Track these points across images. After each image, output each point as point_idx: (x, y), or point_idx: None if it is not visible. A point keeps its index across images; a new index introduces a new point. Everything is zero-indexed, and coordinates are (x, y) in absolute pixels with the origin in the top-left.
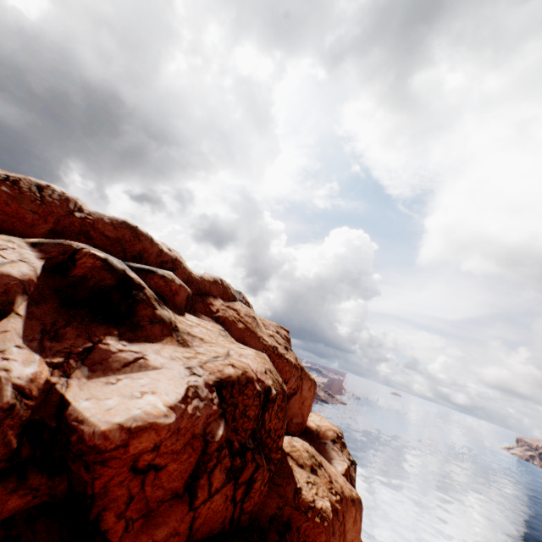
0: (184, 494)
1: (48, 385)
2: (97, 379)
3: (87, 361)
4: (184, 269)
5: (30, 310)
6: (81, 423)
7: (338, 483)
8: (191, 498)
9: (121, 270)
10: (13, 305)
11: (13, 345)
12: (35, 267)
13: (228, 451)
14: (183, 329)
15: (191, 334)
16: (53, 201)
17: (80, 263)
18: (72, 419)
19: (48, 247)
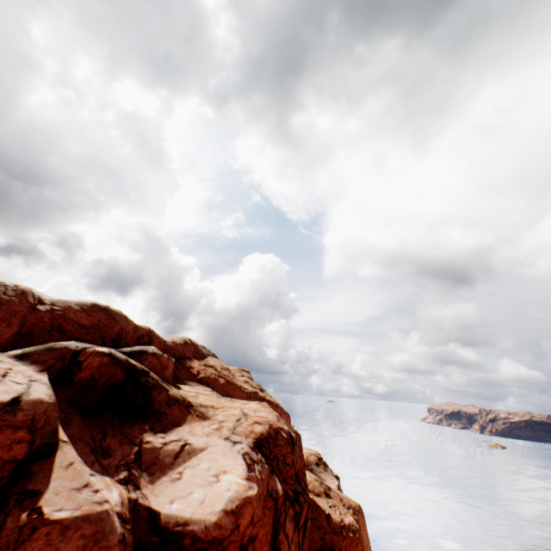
0: None
1: (131, 503)
2: (161, 480)
3: (143, 466)
4: (159, 339)
5: (68, 432)
6: (186, 524)
7: (345, 498)
8: None
9: (125, 360)
10: (57, 433)
11: (88, 475)
12: (46, 383)
13: (288, 501)
14: (194, 402)
15: (203, 404)
16: (11, 299)
17: (86, 365)
18: (172, 526)
19: (39, 356)
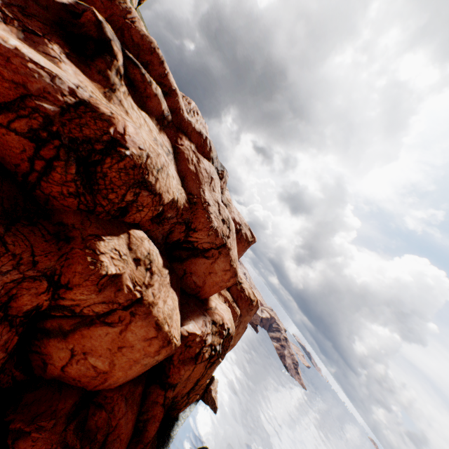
0: None
1: None
2: (21, 41)
3: (28, 35)
4: (176, 101)
5: None
6: None
7: (155, 298)
8: None
9: (108, 37)
10: None
11: None
12: None
13: (42, 122)
14: (120, 97)
15: (122, 103)
16: (119, 6)
17: (86, 15)
18: None
19: (83, 6)
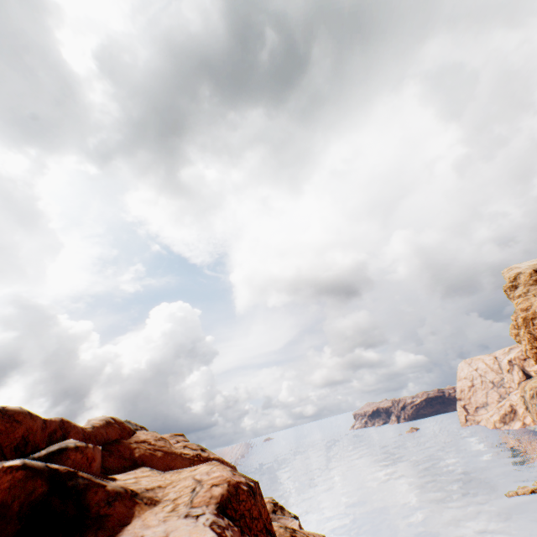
0: None
1: None
2: None
3: None
4: (76, 428)
5: None
6: None
7: (310, 534)
8: None
9: (44, 467)
10: None
11: None
12: None
13: None
14: (138, 488)
15: (149, 488)
16: None
17: None
18: None
19: None
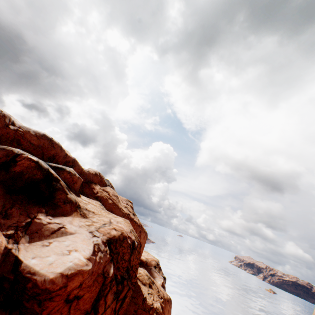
0: (91, 312)
1: (6, 250)
2: (36, 243)
3: (28, 231)
4: (79, 166)
5: None
6: (33, 274)
7: (161, 291)
8: (95, 313)
9: (46, 169)
10: None
11: None
12: None
13: (115, 282)
14: (83, 206)
15: (88, 209)
16: None
17: (20, 164)
18: (25, 272)
19: None
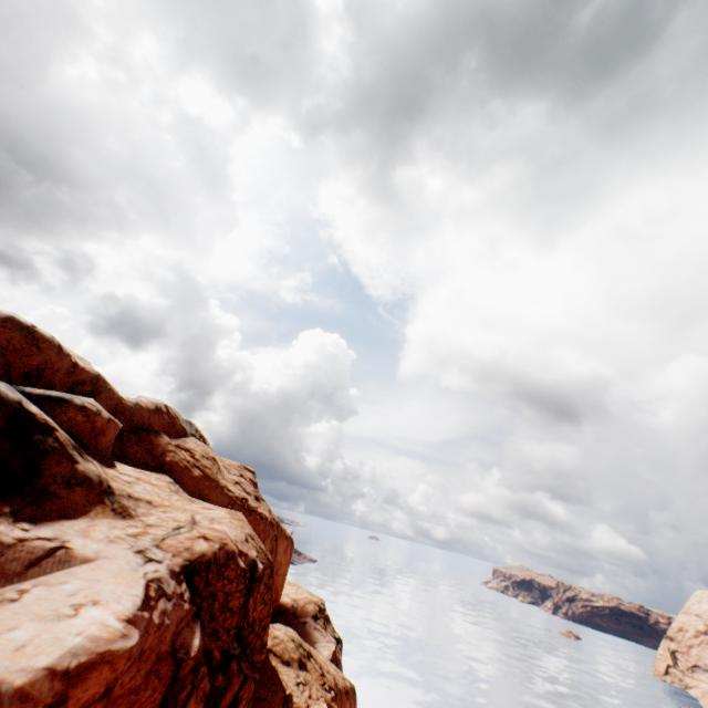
0: None
1: None
2: None
3: None
4: (111, 393)
5: None
6: None
7: (330, 673)
8: None
9: (14, 402)
10: None
11: None
12: None
13: (207, 668)
14: (120, 489)
15: (134, 496)
16: None
17: None
18: None
19: None
